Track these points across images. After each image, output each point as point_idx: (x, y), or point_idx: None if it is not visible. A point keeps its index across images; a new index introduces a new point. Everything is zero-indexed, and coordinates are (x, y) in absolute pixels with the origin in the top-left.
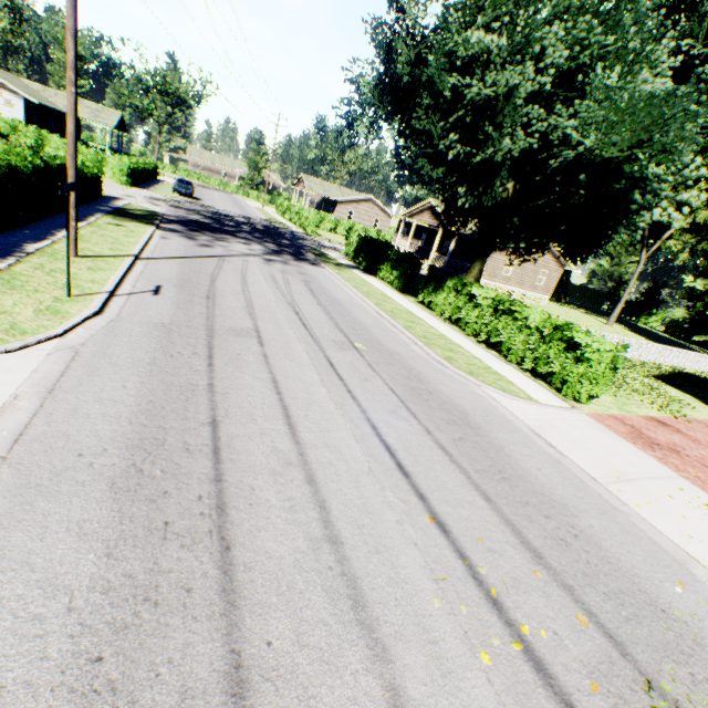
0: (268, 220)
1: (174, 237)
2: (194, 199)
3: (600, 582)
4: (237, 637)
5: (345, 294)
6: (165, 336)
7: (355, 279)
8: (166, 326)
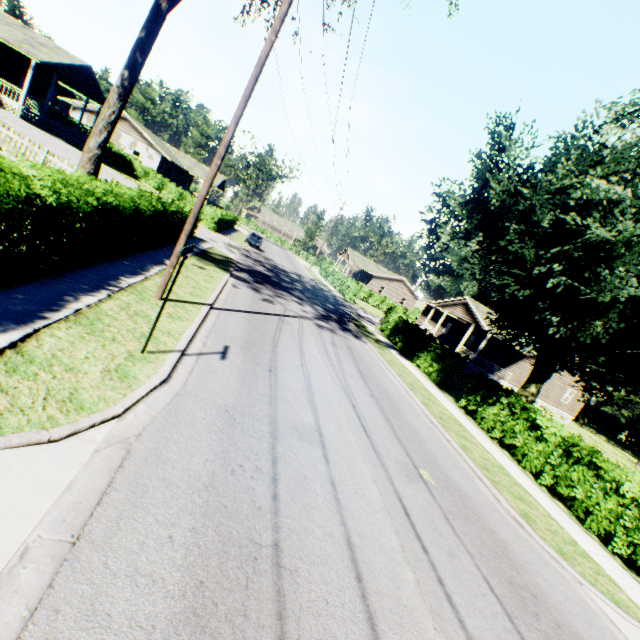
0: (314, 280)
1: (243, 286)
2: (259, 250)
3: None
4: None
5: (391, 382)
6: (227, 431)
7: (396, 362)
8: (229, 412)
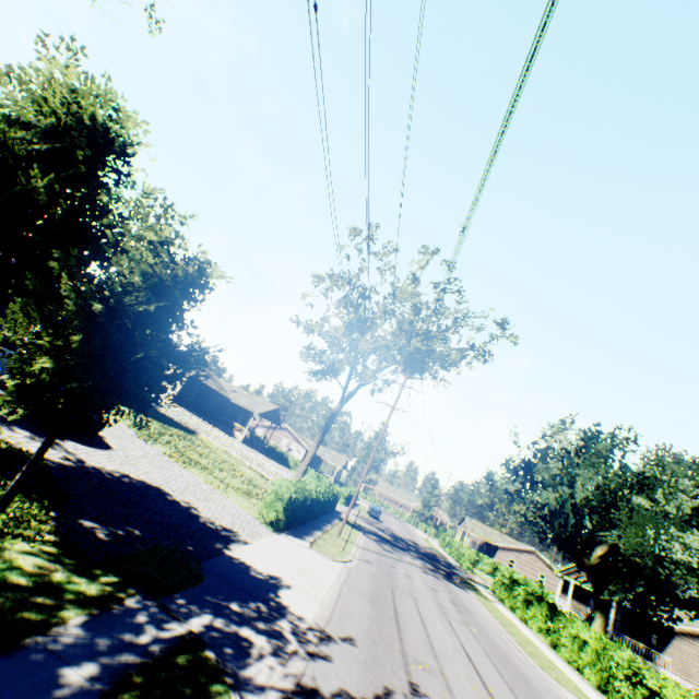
0: (430, 547)
1: (371, 540)
2: (378, 520)
3: None
4: (401, 636)
5: (476, 608)
6: (375, 577)
7: (491, 605)
8: (375, 574)
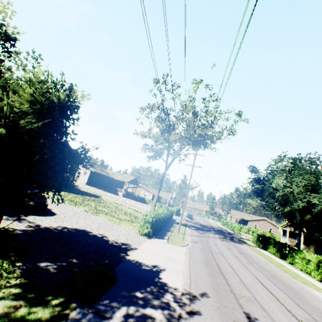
0: (218, 227)
1: (193, 230)
2: (192, 219)
3: (321, 318)
4: (227, 282)
5: (251, 253)
6: (202, 250)
7: (256, 249)
8: (201, 248)
